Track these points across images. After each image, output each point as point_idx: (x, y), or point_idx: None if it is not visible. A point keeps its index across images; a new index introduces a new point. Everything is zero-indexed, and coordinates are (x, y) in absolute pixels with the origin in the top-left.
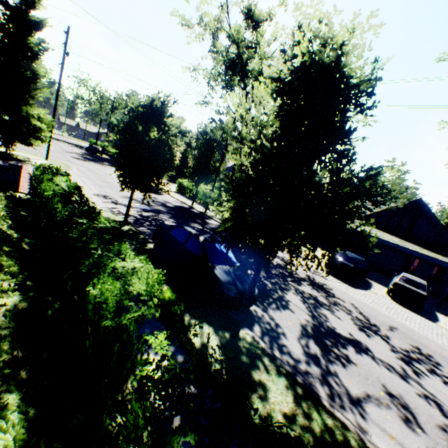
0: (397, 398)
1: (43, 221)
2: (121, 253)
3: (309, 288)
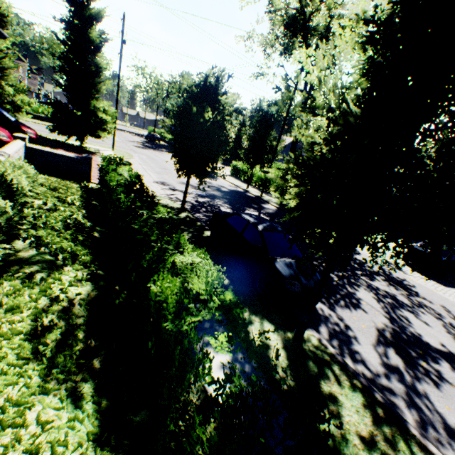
0: None
1: (110, 210)
2: (179, 246)
3: (385, 284)
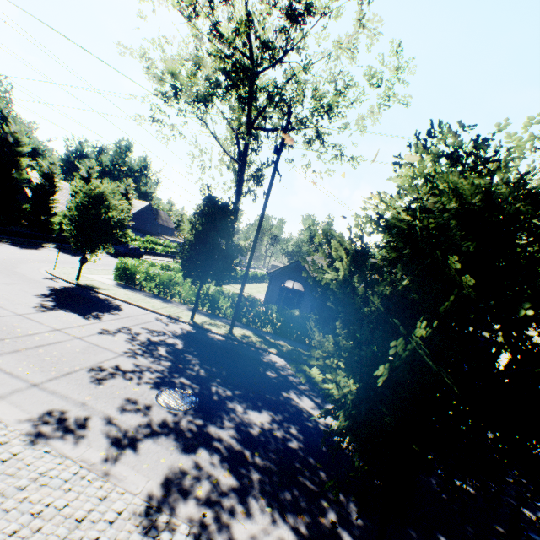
0: None
1: None
2: None
3: None
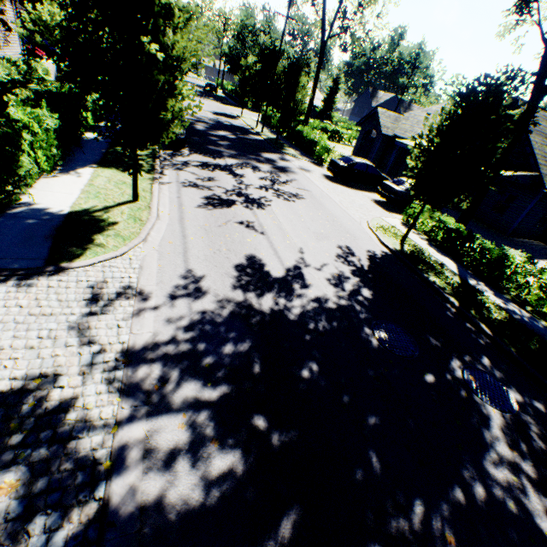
0: (212, 179)
1: None
2: None
3: (267, 167)
